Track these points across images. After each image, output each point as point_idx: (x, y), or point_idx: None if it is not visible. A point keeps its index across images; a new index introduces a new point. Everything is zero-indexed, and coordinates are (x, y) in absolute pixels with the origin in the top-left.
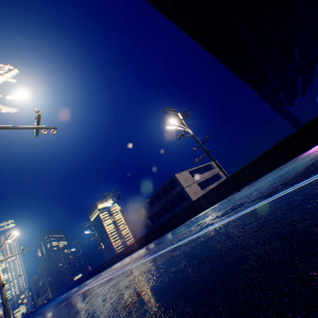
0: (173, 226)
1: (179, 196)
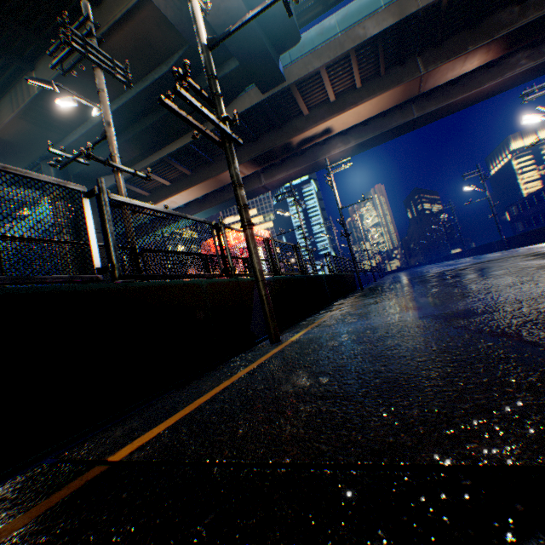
0: (483, 253)
1: None
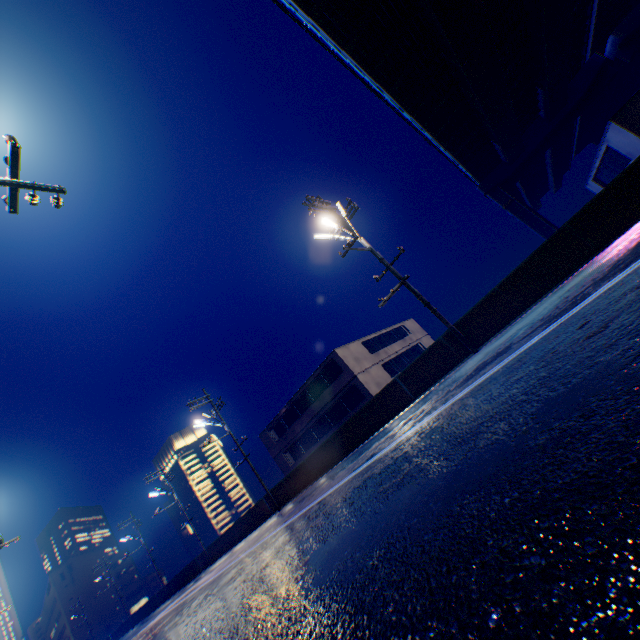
0: (345, 451)
1: (347, 393)
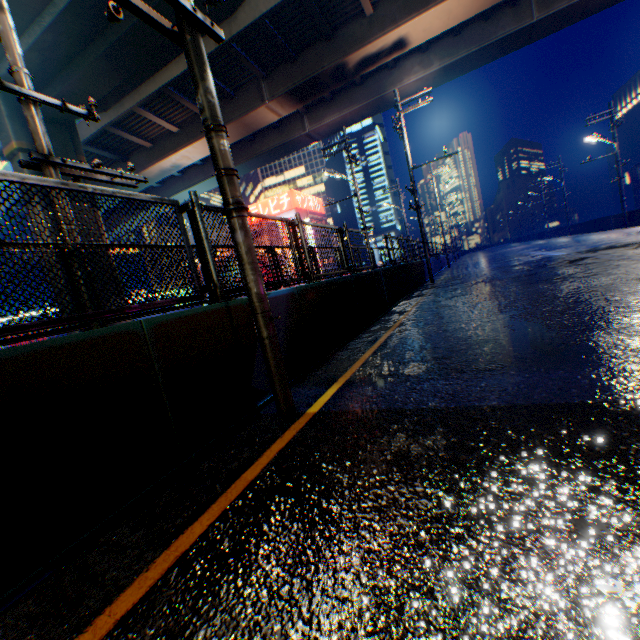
0: (592, 231)
1: None
